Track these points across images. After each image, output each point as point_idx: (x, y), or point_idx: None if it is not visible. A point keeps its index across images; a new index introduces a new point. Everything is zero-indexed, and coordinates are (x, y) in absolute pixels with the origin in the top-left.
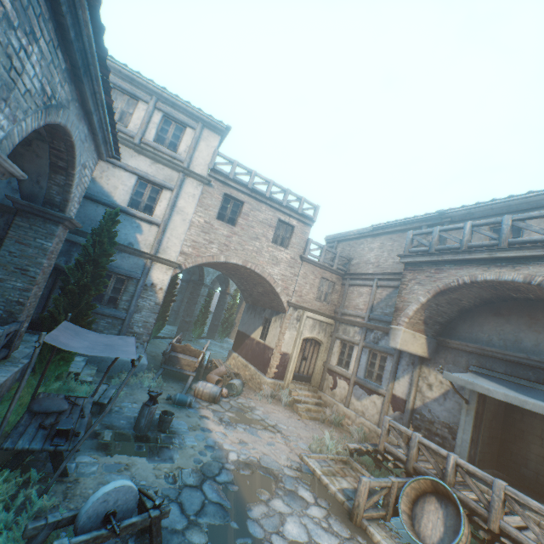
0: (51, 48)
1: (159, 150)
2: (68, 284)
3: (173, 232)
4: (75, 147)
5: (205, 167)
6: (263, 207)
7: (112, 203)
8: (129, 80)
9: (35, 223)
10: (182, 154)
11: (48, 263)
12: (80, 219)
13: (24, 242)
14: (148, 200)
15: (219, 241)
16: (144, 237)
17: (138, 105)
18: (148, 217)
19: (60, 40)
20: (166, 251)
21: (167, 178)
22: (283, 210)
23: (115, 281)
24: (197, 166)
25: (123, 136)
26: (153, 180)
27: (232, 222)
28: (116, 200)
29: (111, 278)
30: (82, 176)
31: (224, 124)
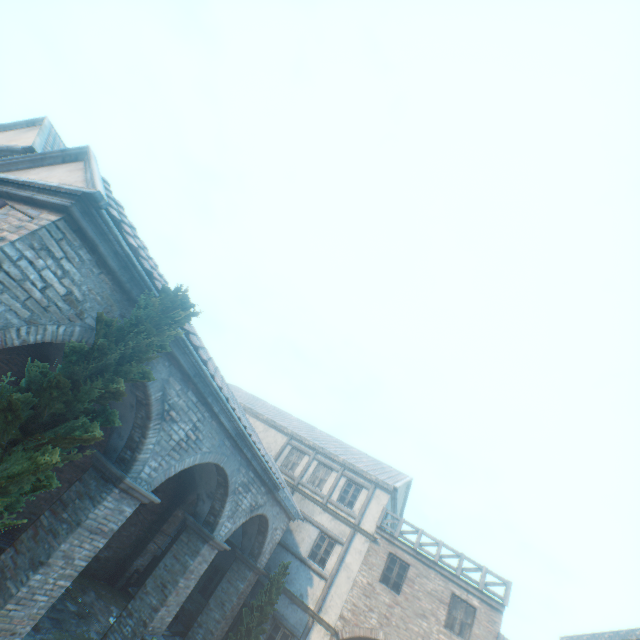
0: (258, 488)
1: (339, 507)
2: (242, 624)
3: (337, 589)
4: (268, 520)
5: (373, 522)
6: (432, 573)
7: (297, 552)
8: (329, 457)
9: (240, 567)
10: (356, 510)
11: (237, 600)
12: (274, 564)
13: (231, 581)
14: (323, 551)
15: (379, 609)
16: (313, 590)
17: (331, 473)
18: (319, 568)
19: (263, 483)
20: (327, 609)
21: (341, 532)
22: (456, 580)
23: (281, 634)
24: (367, 521)
25: (317, 496)
26: (330, 533)
27: (397, 586)
28: (301, 549)
29: (280, 629)
30: (273, 535)
31: (391, 484)
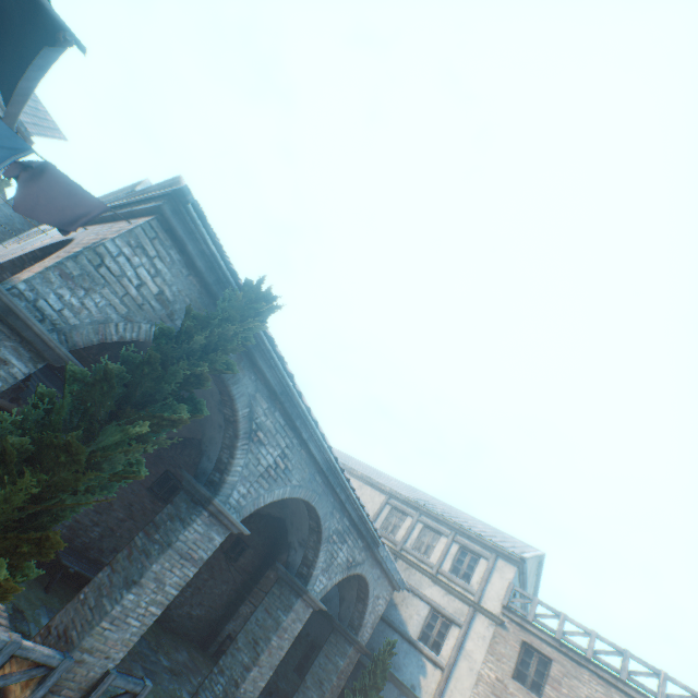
0: (354, 540)
1: (452, 579)
2: None
3: (457, 682)
4: (368, 584)
5: (497, 601)
6: (584, 673)
7: (405, 632)
8: (435, 519)
9: (339, 640)
10: (473, 584)
11: (337, 680)
12: (378, 644)
13: (329, 656)
14: (436, 633)
15: None
16: (427, 681)
17: (439, 538)
18: (433, 654)
19: (360, 535)
20: None
21: (457, 610)
22: (621, 686)
23: None
24: (489, 599)
25: (424, 565)
26: (443, 611)
27: (536, 687)
28: (409, 628)
29: None
30: (375, 604)
31: (516, 554)
